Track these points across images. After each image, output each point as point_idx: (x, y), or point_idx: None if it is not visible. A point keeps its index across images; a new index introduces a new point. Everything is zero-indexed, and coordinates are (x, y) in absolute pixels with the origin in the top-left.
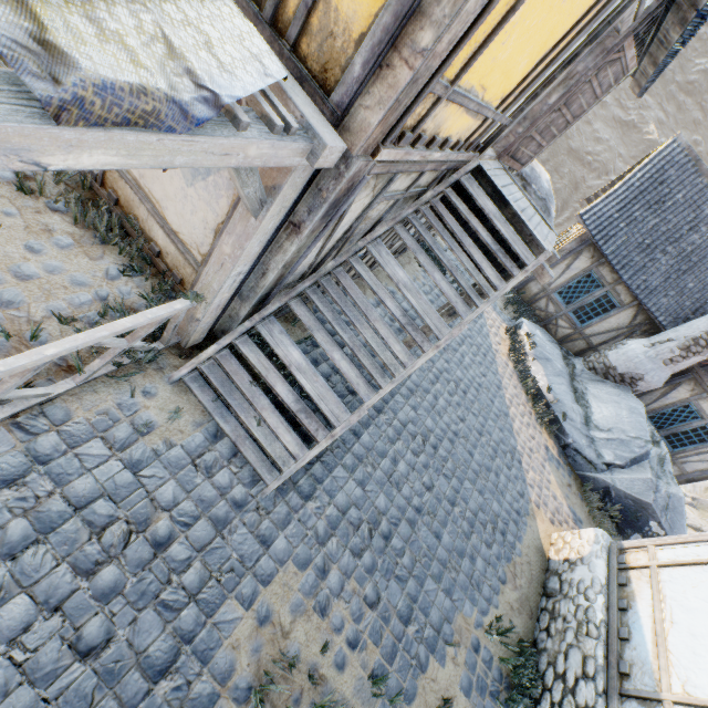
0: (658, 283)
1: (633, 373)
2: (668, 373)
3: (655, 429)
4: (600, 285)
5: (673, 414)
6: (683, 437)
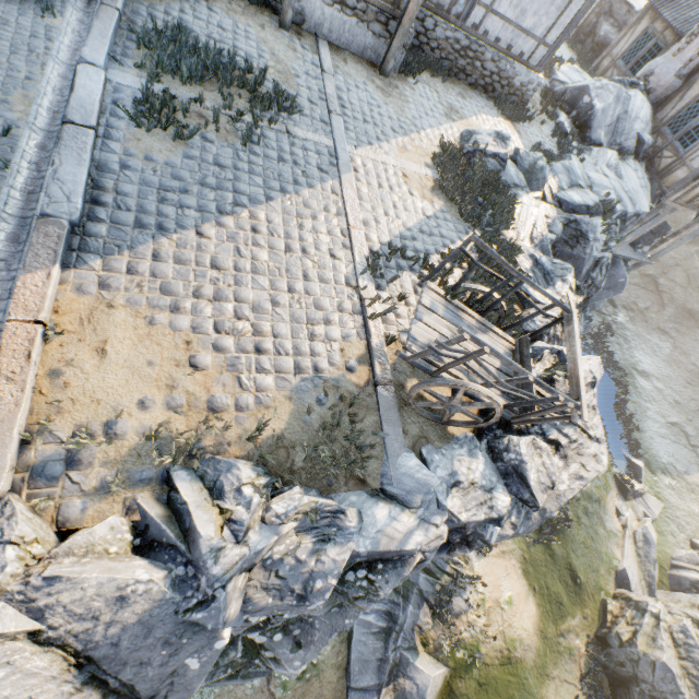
0: (696, 14)
1: (646, 72)
2: (677, 65)
3: (671, 136)
4: (652, 38)
5: (687, 114)
6: (693, 133)
